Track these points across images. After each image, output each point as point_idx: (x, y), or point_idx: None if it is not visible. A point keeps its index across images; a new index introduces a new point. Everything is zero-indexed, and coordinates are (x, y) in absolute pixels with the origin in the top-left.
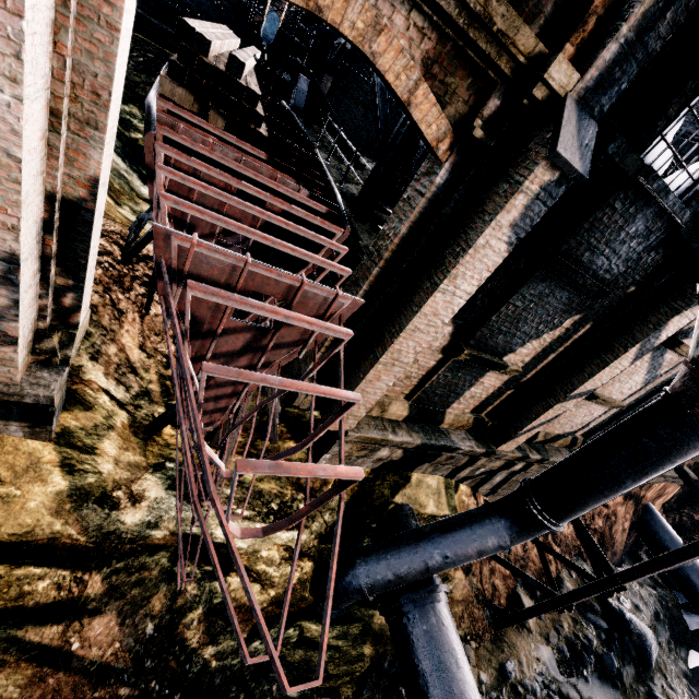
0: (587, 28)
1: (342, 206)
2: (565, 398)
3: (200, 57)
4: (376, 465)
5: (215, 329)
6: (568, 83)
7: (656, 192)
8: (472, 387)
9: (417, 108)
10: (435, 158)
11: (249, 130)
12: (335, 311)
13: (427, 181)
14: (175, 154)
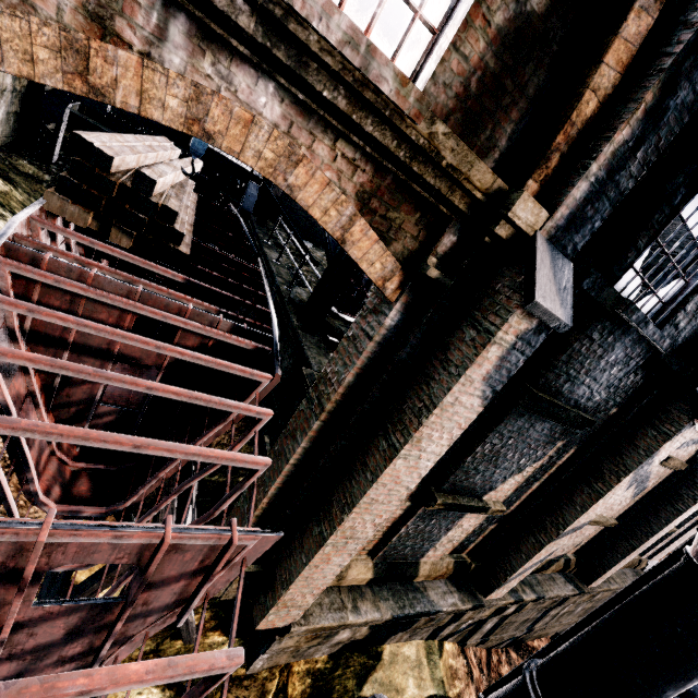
0: (550, 165)
1: (276, 337)
2: (558, 535)
3: (99, 173)
4: (334, 649)
5: (2, 625)
6: (536, 221)
7: (636, 323)
8: (449, 531)
9: (355, 245)
10: (383, 294)
11: (165, 248)
12: (234, 555)
13: (375, 321)
14: (6, 304)
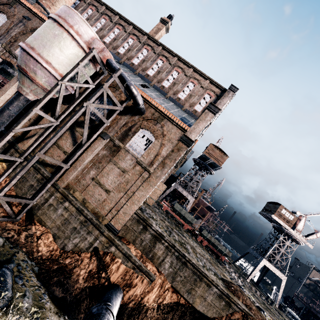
0: None
1: None
2: None
3: None
4: None
5: None
6: None
7: None
8: None
9: None
10: None
11: None
12: None
13: None
14: None
